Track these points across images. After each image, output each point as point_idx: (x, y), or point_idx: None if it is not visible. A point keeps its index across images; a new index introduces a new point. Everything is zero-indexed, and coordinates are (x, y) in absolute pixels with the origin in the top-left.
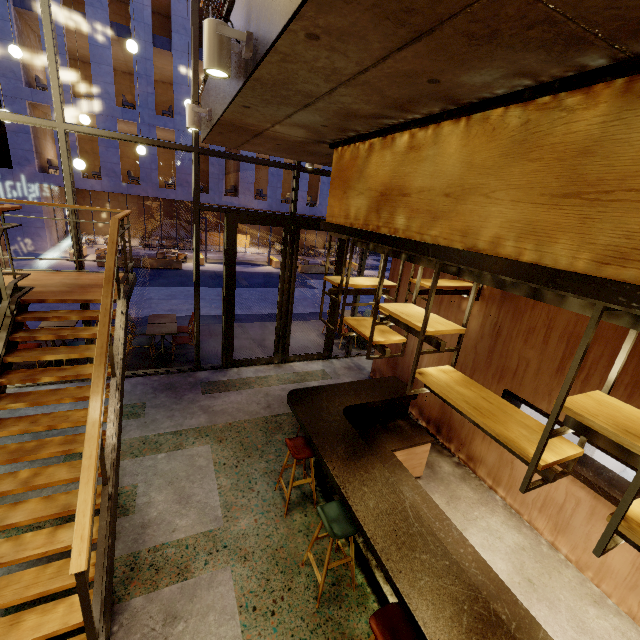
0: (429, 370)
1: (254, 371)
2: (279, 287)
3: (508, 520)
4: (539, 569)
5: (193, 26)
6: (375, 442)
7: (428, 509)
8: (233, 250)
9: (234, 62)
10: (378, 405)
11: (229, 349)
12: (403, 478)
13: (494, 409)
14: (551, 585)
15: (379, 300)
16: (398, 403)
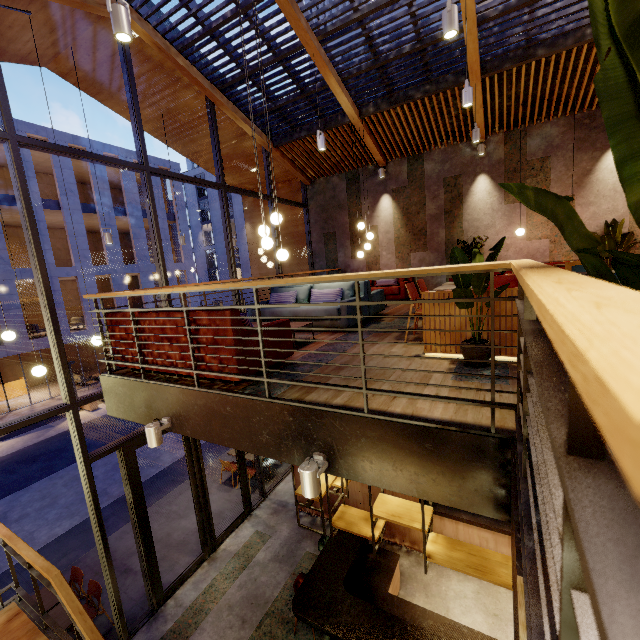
0: (428, 548)
1: (193, 587)
2: (191, 482)
3: (459, 576)
4: (492, 600)
5: (45, 292)
6: (373, 594)
7: (442, 626)
8: (137, 479)
9: (266, 437)
10: (356, 557)
11: (157, 585)
12: (412, 612)
13: (481, 560)
14: (503, 607)
15: (372, 511)
16: (363, 542)
